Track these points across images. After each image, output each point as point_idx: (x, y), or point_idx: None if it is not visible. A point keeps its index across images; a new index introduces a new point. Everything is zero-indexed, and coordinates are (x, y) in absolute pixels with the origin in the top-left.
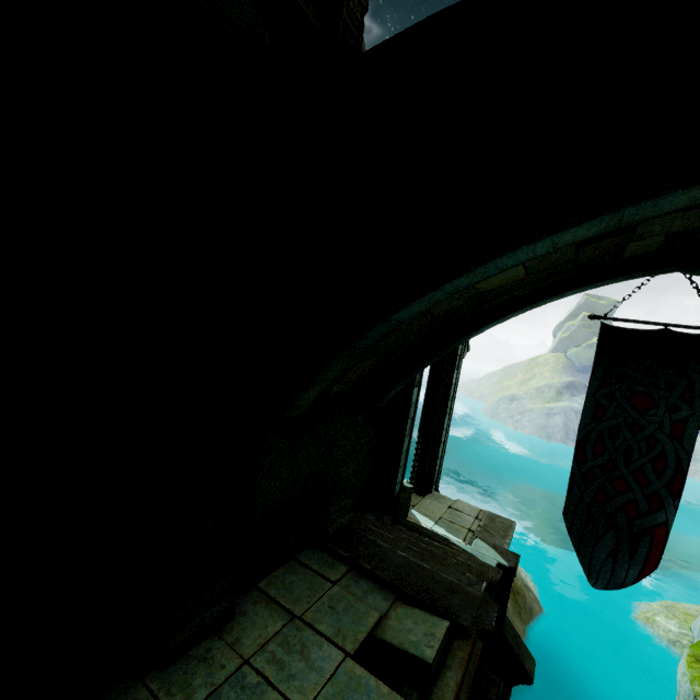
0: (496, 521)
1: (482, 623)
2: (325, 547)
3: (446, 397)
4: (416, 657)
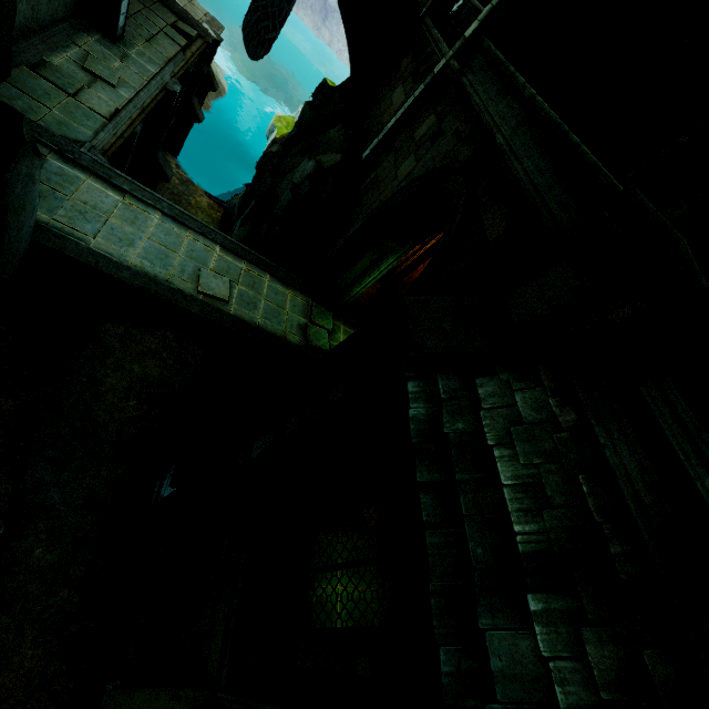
0: (215, 22)
1: (208, 40)
2: None
3: None
4: (189, 34)
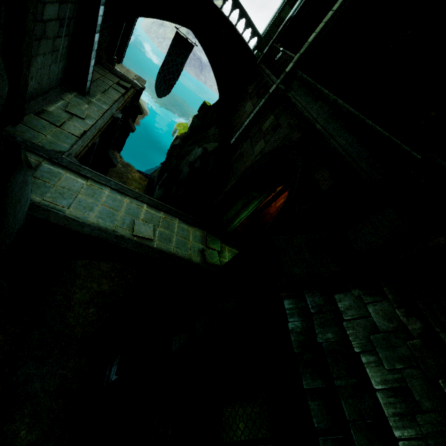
0: (141, 79)
1: (137, 89)
2: (102, 66)
3: (132, 27)
4: (126, 87)
